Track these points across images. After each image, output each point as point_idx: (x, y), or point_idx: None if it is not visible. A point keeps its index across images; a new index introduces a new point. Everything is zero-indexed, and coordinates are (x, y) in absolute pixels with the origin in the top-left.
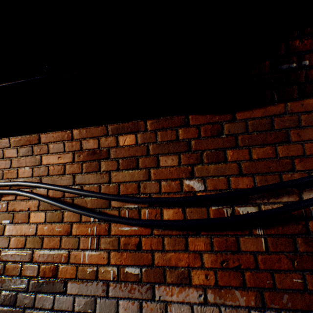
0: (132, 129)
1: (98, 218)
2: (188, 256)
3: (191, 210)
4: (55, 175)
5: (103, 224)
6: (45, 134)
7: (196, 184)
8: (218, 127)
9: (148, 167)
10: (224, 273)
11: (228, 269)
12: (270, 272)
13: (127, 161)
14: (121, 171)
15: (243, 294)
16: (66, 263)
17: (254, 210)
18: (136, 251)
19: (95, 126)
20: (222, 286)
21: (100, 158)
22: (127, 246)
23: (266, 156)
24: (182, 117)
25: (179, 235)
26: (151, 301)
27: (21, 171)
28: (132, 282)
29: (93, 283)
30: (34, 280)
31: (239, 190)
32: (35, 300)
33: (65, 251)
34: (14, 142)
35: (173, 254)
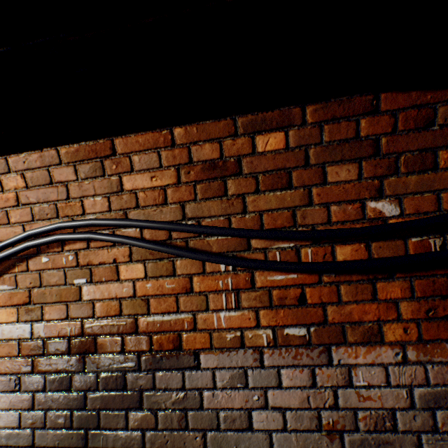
0: (279, 122)
1: (240, 265)
2: (376, 307)
3: (379, 245)
4: (150, 207)
5: (242, 273)
6: (123, 138)
7: (387, 207)
8: (428, 114)
9: (307, 184)
10: (431, 325)
11: (436, 319)
12: None
13: (271, 177)
14: (262, 194)
15: None
16: (191, 330)
17: None
18: (297, 306)
19: (212, 121)
20: (428, 340)
21: (224, 174)
22: (284, 301)
23: None
24: (367, 98)
25: (362, 281)
26: (327, 367)
27: (88, 204)
28: (296, 346)
29: (238, 352)
30: (147, 356)
31: None
32: (155, 379)
33: (187, 314)
34: (66, 154)
35: (355, 306)
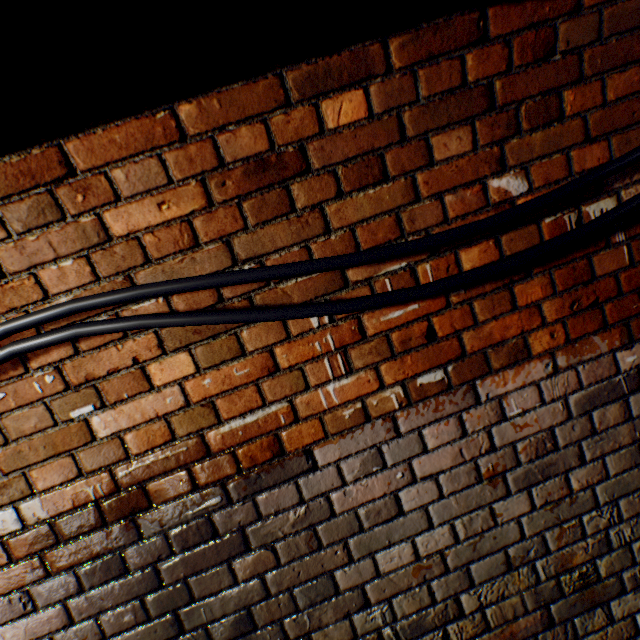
0: (352, 73)
1: (345, 310)
2: (518, 317)
3: (510, 238)
4: (172, 257)
5: (344, 323)
6: (80, 138)
7: (513, 183)
8: (548, 36)
9: (409, 170)
10: (576, 320)
11: (581, 312)
12: (636, 292)
13: (357, 169)
14: (348, 197)
15: (604, 337)
16: (292, 423)
17: (610, 204)
18: (427, 345)
19: (243, 83)
20: (576, 339)
21: (283, 177)
22: (409, 344)
23: (628, 91)
24: (472, 18)
25: (497, 289)
26: (475, 408)
27: (49, 278)
28: (435, 396)
29: (365, 429)
30: (237, 481)
31: (602, 169)
32: (258, 506)
33: (279, 404)
34: None
35: (494, 324)
